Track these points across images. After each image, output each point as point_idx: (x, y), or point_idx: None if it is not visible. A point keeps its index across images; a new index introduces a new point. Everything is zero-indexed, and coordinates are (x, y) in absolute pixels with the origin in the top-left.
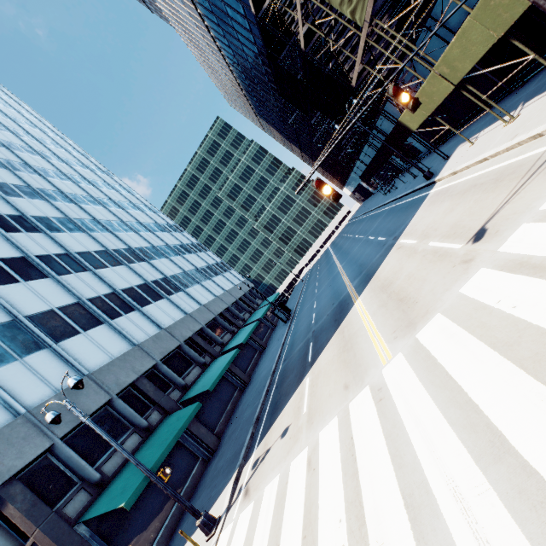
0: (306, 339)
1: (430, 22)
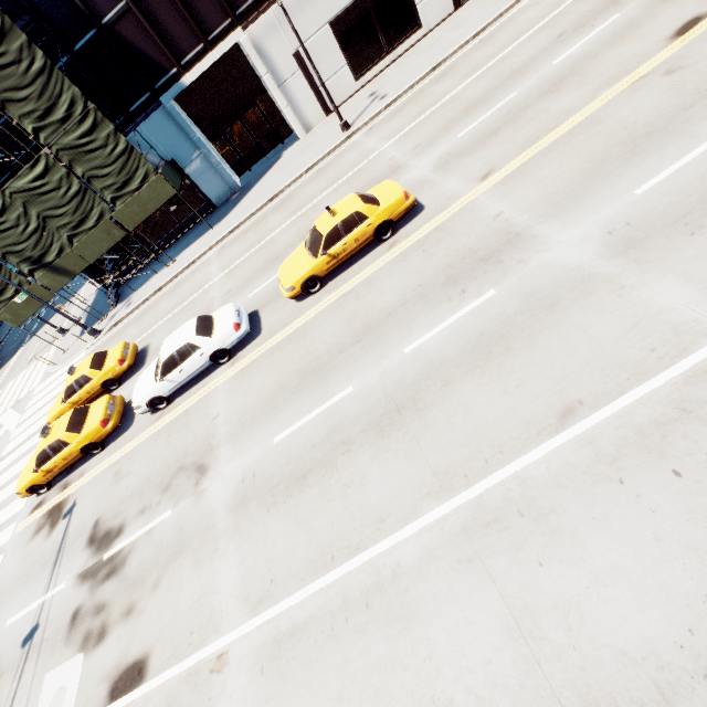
0: (3, 355)
1: None
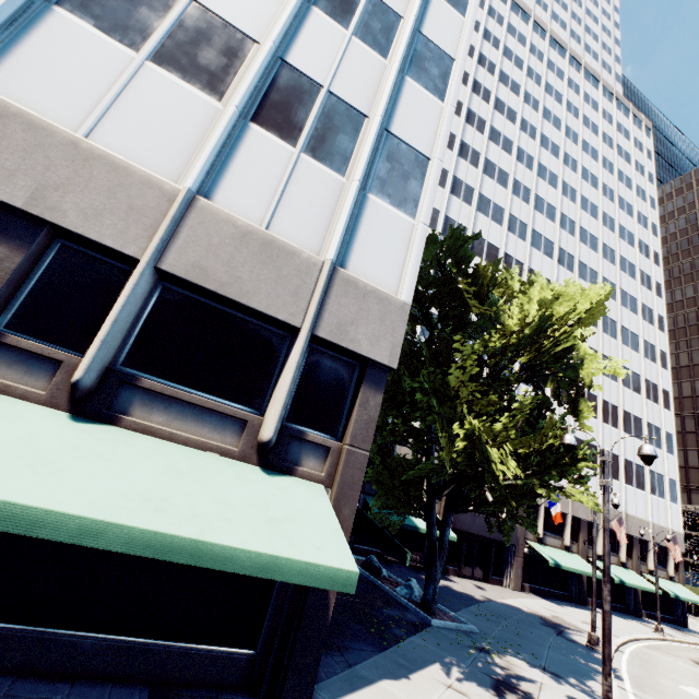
0: None
1: (698, 575)
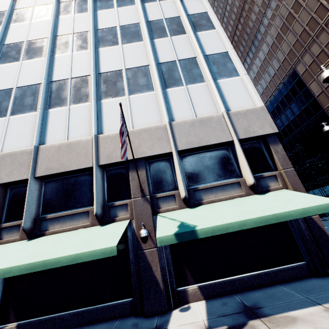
0: None
1: None
